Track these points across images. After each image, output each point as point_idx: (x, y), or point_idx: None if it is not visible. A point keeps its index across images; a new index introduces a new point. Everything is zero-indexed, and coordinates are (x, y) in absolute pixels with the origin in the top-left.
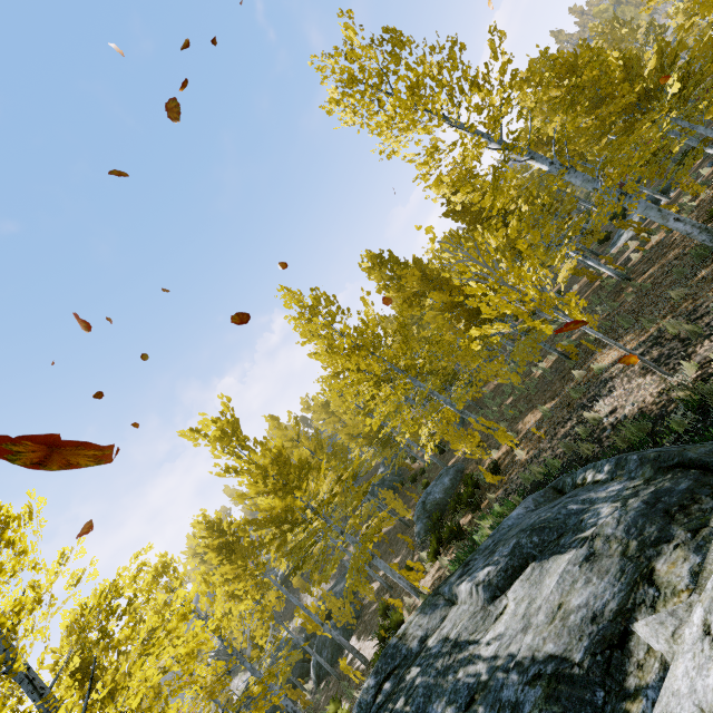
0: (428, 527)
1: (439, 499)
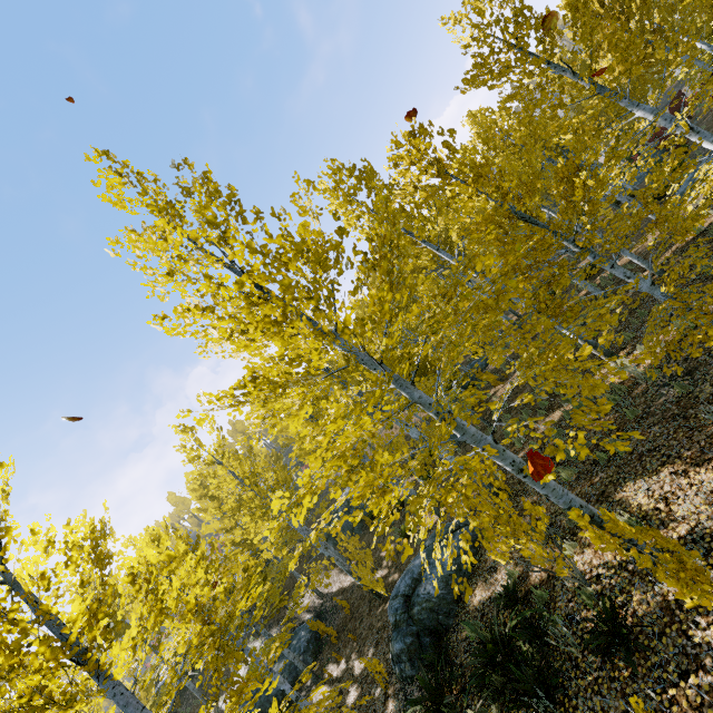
0: (415, 654)
1: (436, 600)
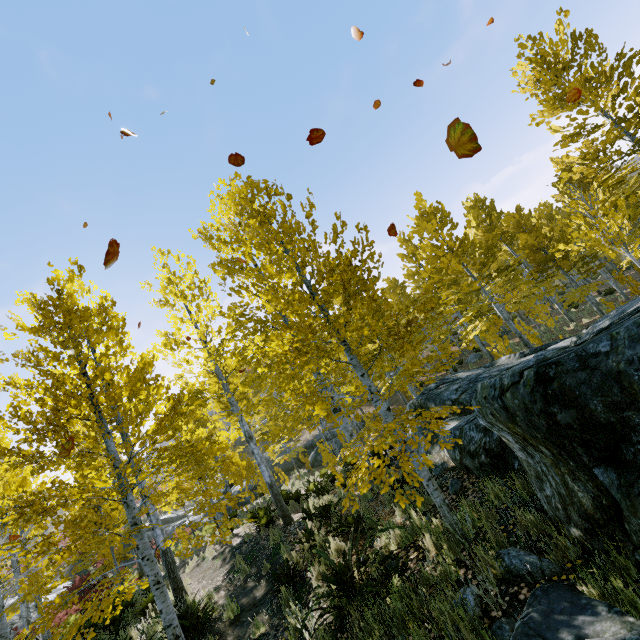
0: None
1: None
